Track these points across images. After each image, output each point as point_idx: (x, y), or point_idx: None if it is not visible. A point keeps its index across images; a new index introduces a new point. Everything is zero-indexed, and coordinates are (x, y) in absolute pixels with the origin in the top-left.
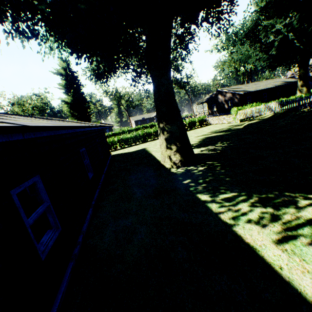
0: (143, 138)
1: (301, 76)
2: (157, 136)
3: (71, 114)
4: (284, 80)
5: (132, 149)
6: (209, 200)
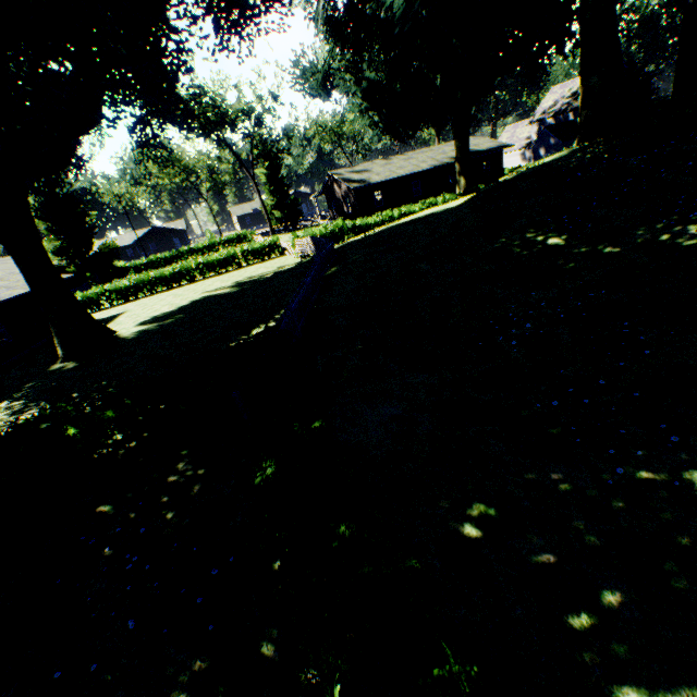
0: (152, 287)
1: (457, 155)
2: (177, 282)
3: (49, 232)
4: (475, 146)
5: (111, 314)
6: (0, 408)
